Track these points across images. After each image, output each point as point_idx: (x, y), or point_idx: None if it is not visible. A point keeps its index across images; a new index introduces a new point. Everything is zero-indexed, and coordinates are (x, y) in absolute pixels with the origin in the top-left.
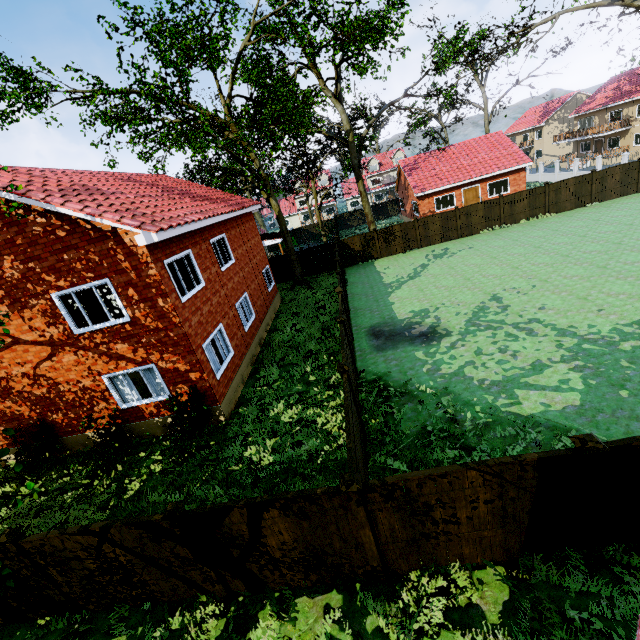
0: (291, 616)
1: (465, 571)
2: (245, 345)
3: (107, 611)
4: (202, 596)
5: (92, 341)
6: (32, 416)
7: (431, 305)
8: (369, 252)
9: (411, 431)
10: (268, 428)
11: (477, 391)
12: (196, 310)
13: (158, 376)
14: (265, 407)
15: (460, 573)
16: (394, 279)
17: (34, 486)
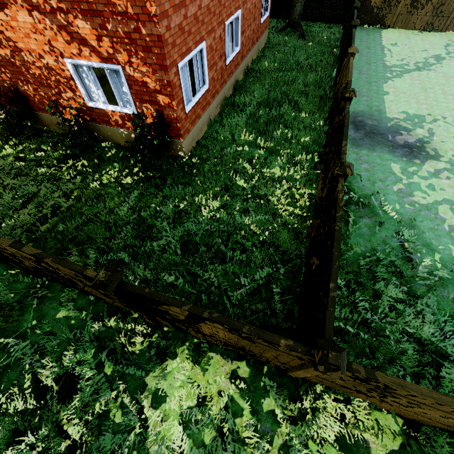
0: (203, 364)
1: (366, 406)
2: (221, 82)
3: (62, 285)
4: (135, 314)
5: (46, 1)
6: (4, 79)
7: (430, 113)
8: (384, 13)
9: (359, 249)
10: (222, 183)
11: (444, 237)
12: (180, 5)
13: (124, 84)
14: (223, 159)
15: (363, 411)
16: (398, 62)
17: (17, 148)
